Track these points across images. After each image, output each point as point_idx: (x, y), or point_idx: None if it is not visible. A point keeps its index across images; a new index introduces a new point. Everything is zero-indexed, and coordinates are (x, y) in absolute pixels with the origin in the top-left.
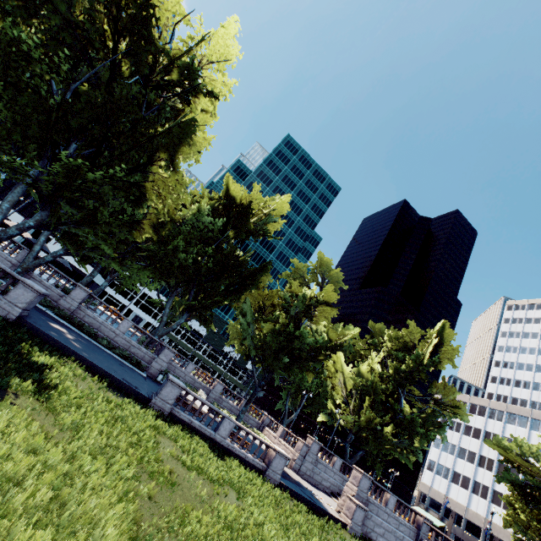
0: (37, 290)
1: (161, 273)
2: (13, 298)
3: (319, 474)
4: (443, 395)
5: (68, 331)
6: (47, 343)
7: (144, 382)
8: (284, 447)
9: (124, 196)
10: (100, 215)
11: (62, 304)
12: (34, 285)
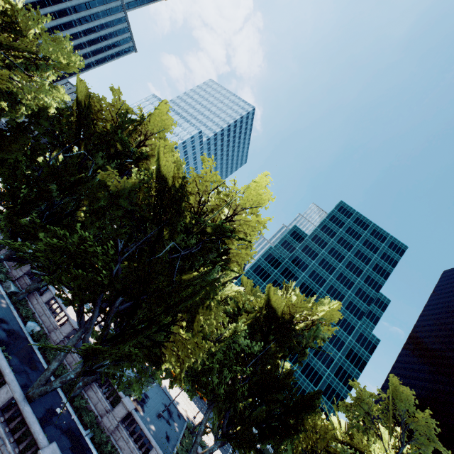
0: None
1: (199, 385)
2: None
3: None
4: None
5: None
6: None
7: None
8: None
9: (147, 354)
10: (134, 356)
11: (105, 422)
12: None
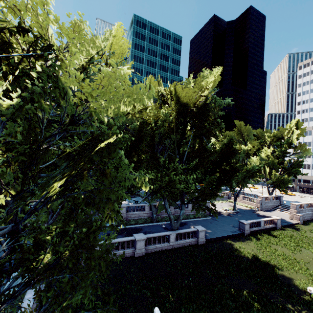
0: (204, 230)
1: None
2: (200, 237)
3: (267, 206)
4: (300, 150)
5: (193, 226)
6: (214, 240)
7: (222, 223)
8: (248, 203)
9: None
10: None
11: None
12: (202, 229)
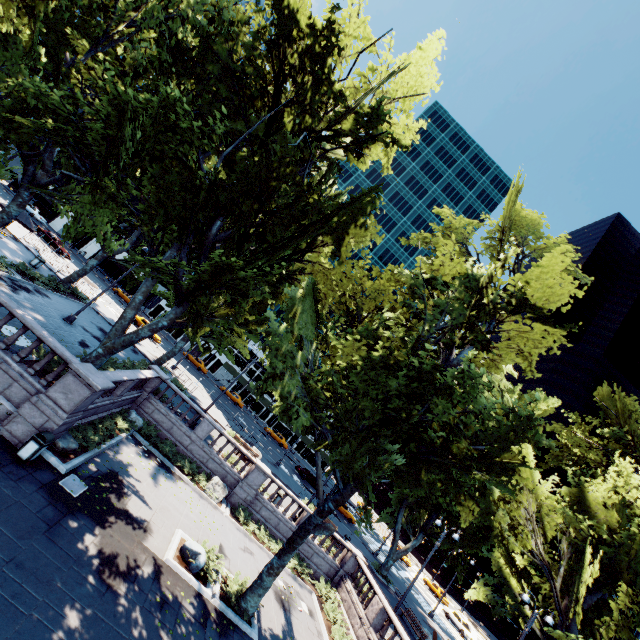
0: None
1: (115, 201)
2: None
3: None
4: None
5: None
6: None
7: None
8: None
9: None
10: None
11: None
12: None
